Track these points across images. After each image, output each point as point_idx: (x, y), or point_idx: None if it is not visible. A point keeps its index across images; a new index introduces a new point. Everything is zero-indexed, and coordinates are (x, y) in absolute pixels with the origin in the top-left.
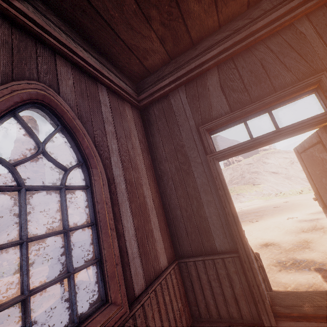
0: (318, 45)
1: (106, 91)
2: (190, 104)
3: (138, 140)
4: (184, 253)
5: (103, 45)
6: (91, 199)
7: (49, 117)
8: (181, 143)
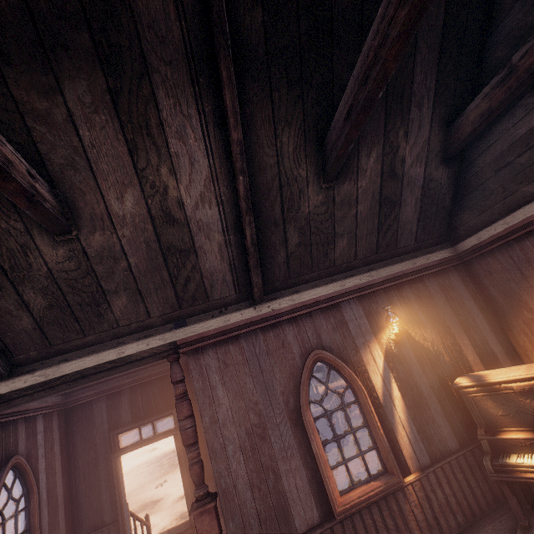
0: None
1: (42, 417)
2: (108, 412)
3: (60, 443)
4: (81, 532)
5: None
6: (28, 514)
7: (13, 471)
8: (95, 442)
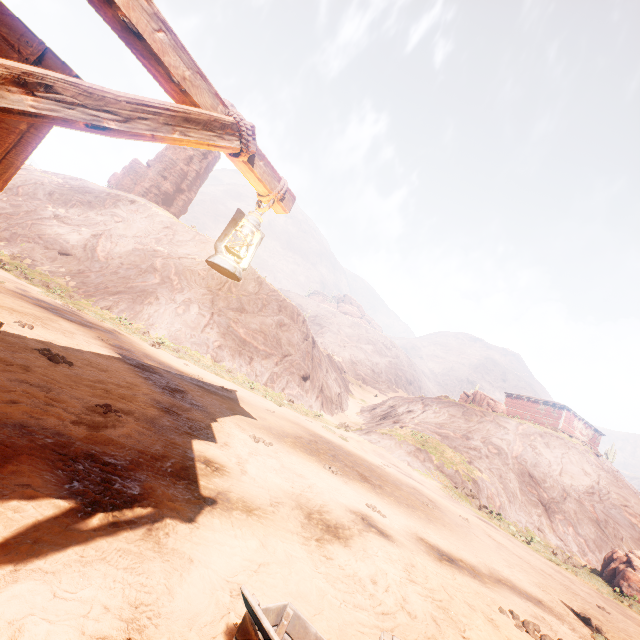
0: None
1: None
2: None
3: None
4: None
5: None
6: None
7: None
8: None
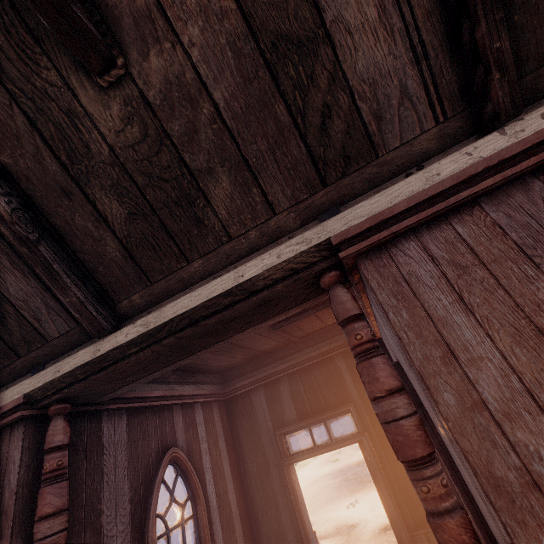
0: (348, 380)
1: (200, 407)
2: (268, 405)
3: (224, 440)
4: None
5: (199, 370)
6: (197, 525)
7: (173, 466)
8: (261, 442)
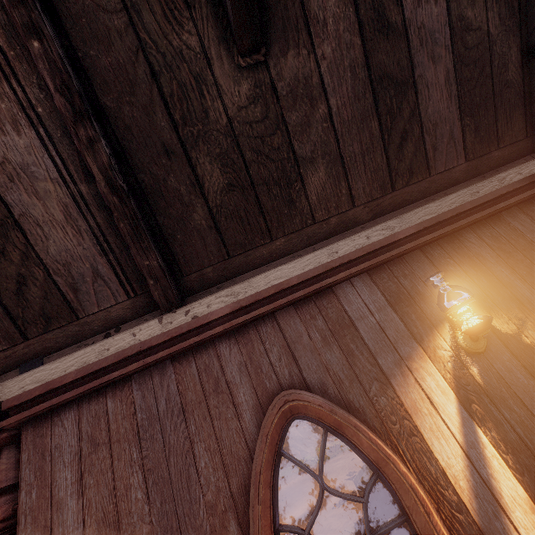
0: None
1: None
2: None
3: None
4: None
5: None
6: None
7: None
8: None
